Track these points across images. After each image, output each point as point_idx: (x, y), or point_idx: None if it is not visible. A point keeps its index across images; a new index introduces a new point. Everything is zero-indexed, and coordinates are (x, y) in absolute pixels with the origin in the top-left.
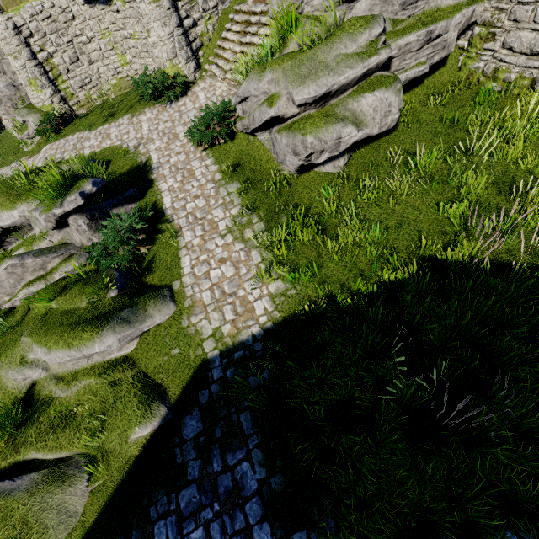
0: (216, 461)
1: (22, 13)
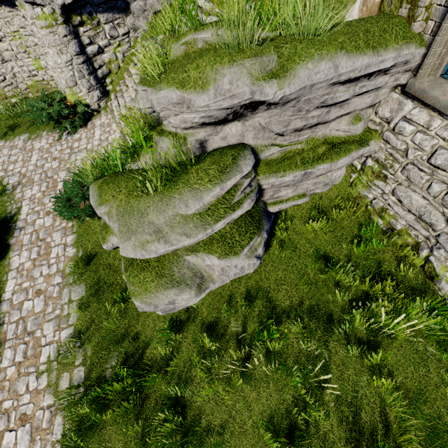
0: None
1: None
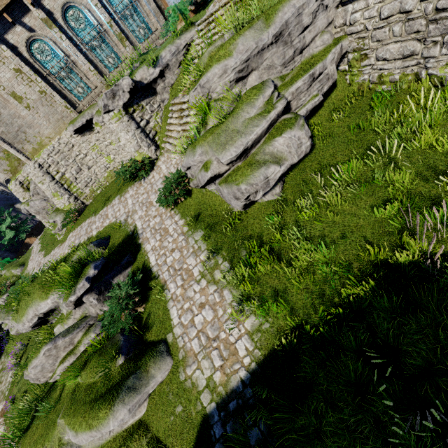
0: None
1: (42, 156)
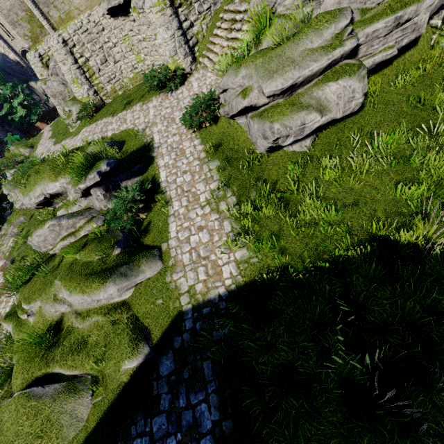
0: (182, 398)
1: (68, 30)
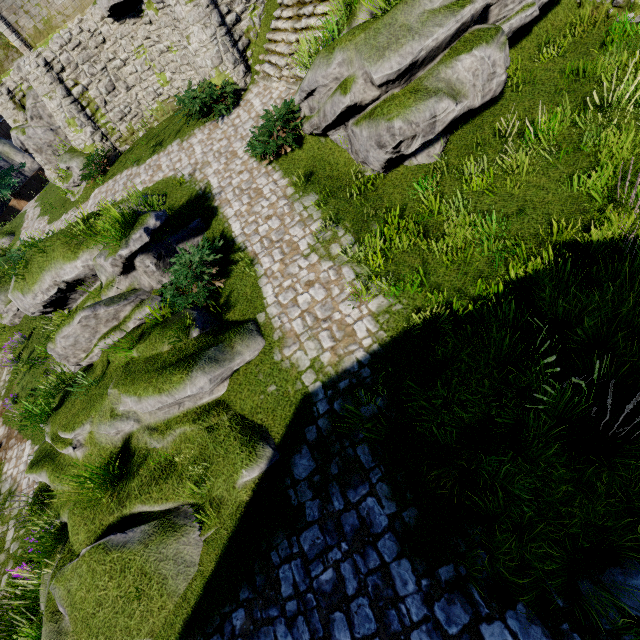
0: (337, 499)
1: (51, 46)
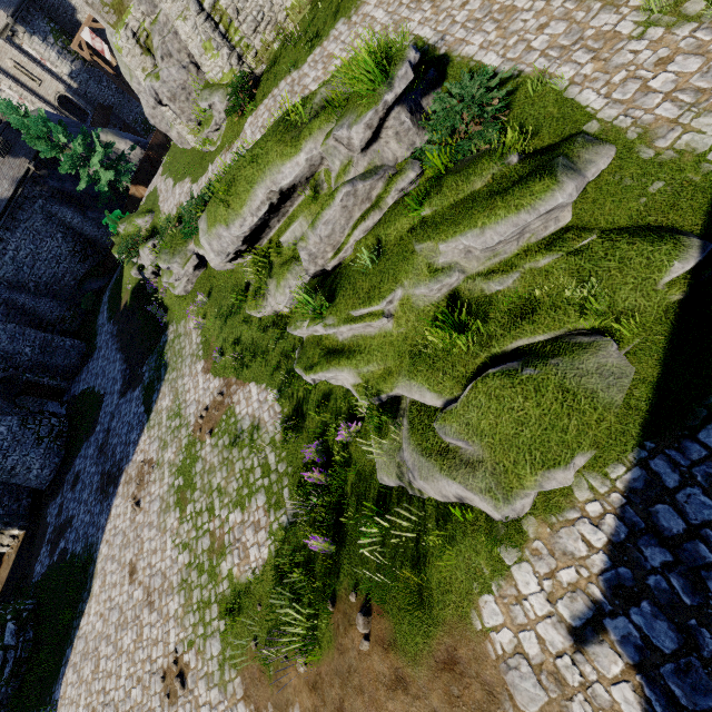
0: None
1: None
